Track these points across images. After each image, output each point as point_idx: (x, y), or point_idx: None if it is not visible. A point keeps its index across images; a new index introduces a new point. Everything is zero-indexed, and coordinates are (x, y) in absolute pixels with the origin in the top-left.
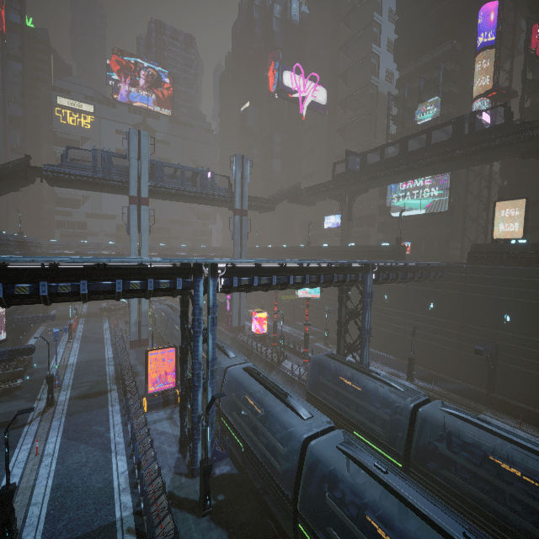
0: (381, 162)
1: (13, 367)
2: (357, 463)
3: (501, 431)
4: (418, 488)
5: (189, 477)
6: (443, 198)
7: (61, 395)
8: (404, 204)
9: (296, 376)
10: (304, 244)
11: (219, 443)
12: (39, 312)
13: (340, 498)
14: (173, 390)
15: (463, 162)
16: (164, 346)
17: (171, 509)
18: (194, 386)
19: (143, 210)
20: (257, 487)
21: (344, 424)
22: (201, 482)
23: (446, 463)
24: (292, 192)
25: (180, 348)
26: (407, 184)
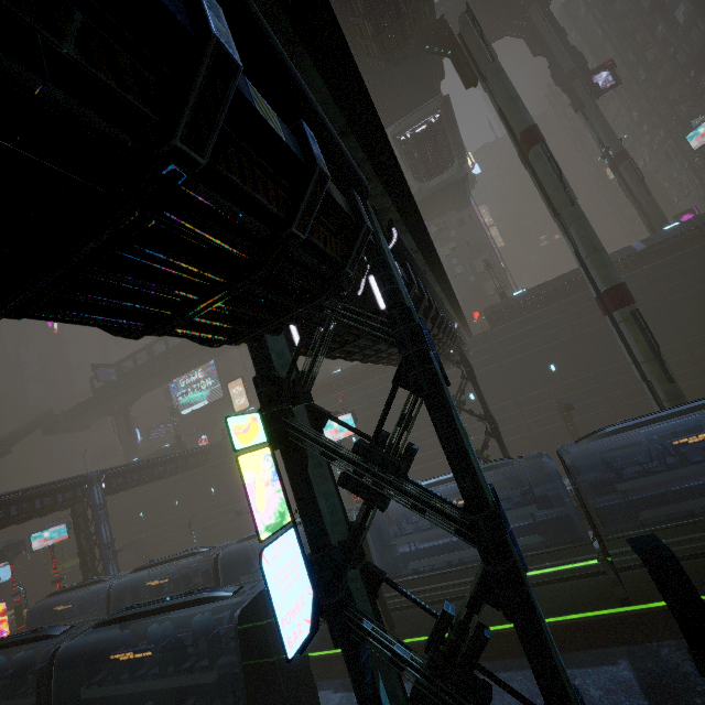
0: (136, 369)
1: None
2: None
3: (159, 560)
4: None
5: None
6: (217, 386)
7: None
8: (189, 399)
9: None
10: None
11: None
12: None
13: None
14: None
15: (203, 357)
16: None
17: None
18: None
19: None
20: None
21: None
22: None
23: None
24: (42, 422)
25: None
26: (186, 380)
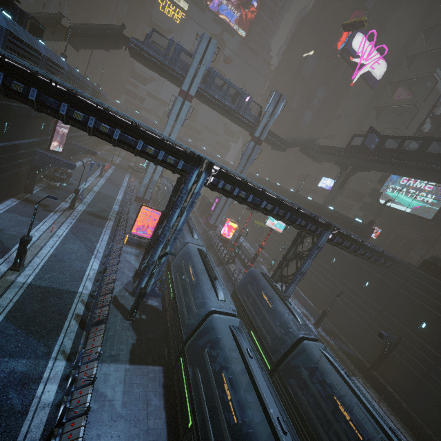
0: (396, 151)
1: (59, 173)
2: (236, 342)
3: (355, 387)
4: (272, 388)
5: (131, 295)
6: (434, 207)
7: (79, 206)
8: (396, 196)
9: (234, 278)
10: (294, 190)
11: (159, 287)
12: (89, 147)
13: (214, 356)
14: (147, 240)
15: None
16: (155, 208)
17: (111, 305)
18: (159, 241)
19: (185, 105)
20: (169, 324)
21: (247, 323)
22: (136, 300)
23: (303, 386)
24: (307, 143)
25: (163, 212)
26: (409, 180)
